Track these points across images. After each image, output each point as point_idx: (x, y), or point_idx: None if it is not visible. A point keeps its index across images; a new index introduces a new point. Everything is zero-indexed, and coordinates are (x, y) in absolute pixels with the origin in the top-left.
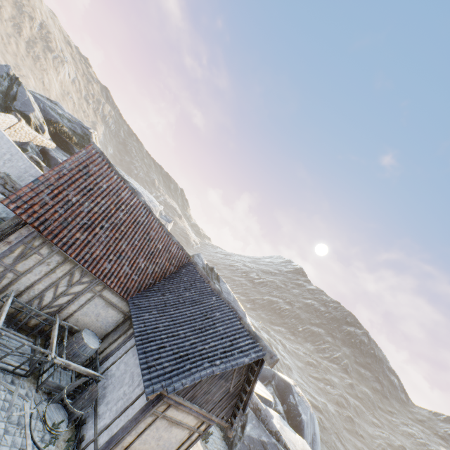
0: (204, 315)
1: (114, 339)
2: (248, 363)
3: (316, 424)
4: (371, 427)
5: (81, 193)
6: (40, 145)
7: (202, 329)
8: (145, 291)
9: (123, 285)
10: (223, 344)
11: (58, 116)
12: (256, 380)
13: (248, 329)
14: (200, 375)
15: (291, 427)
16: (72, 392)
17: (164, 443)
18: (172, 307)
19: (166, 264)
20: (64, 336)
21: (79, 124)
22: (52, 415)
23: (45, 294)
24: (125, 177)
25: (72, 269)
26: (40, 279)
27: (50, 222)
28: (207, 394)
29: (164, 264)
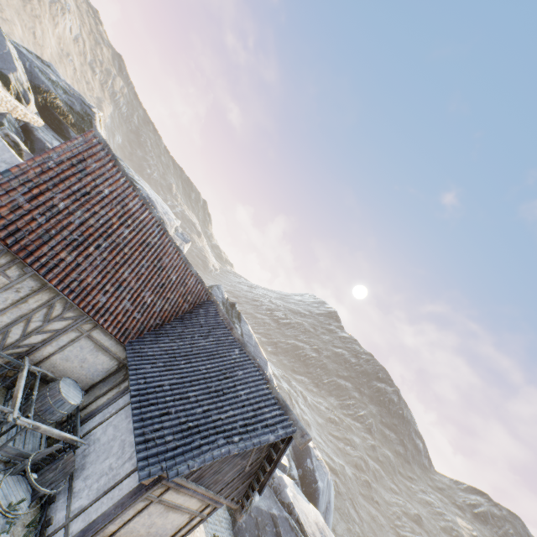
0: (222, 373)
1: (103, 392)
2: (274, 441)
3: (332, 491)
4: (388, 493)
5: (73, 197)
6: (22, 119)
7: (218, 392)
8: (150, 334)
9: (120, 325)
10: (244, 414)
11: (49, 83)
12: (280, 459)
13: (276, 396)
14: (212, 456)
15: (305, 494)
16: (39, 461)
17: (157, 530)
18: (183, 359)
19: (180, 301)
20: (34, 384)
21: (78, 99)
22: (9, 491)
23: (11, 329)
24: (135, 178)
25: (51, 300)
26: (4, 309)
27: (24, 234)
28: (217, 473)
29: (177, 300)
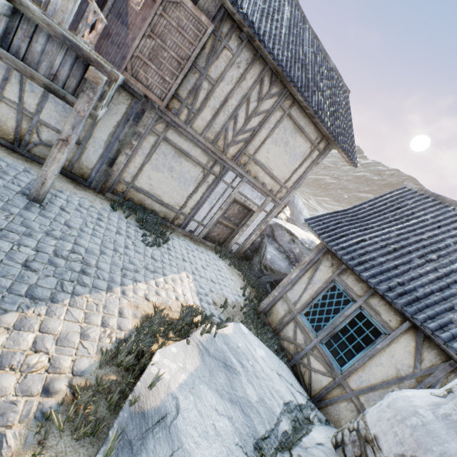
0: None
1: None
2: None
3: (298, 201)
4: None
5: None
6: None
7: None
8: None
9: None
10: None
11: None
12: None
13: None
14: None
15: None
16: None
17: None
18: None
19: None
20: None
21: None
22: None
23: None
24: None
25: None
26: None
27: None
28: None
29: None
